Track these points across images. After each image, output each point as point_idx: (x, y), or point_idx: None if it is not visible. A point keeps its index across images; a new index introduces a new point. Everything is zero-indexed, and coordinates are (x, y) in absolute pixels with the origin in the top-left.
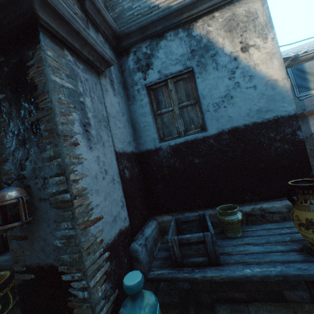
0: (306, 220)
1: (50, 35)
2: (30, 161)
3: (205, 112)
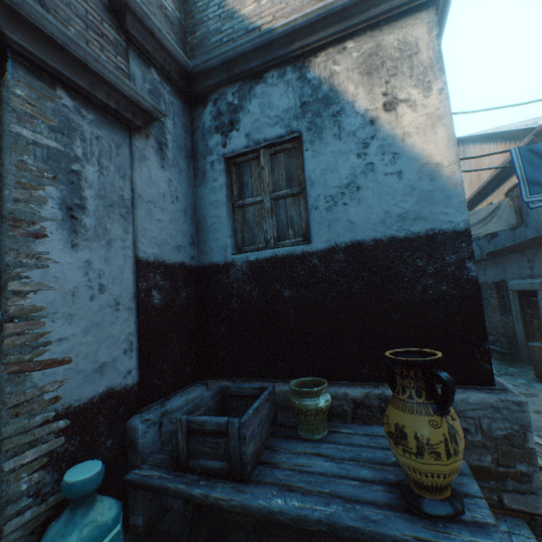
0: (396, 426)
1: (31, 65)
2: None
3: (312, 210)
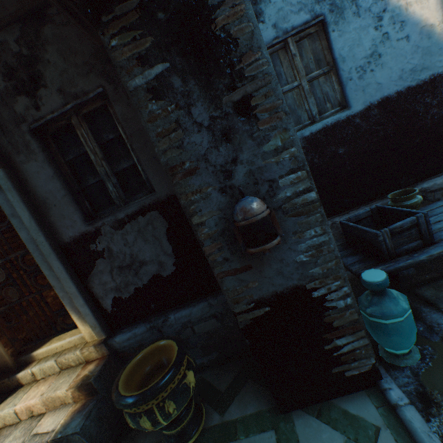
0: None
1: None
2: (239, 163)
3: (347, 82)
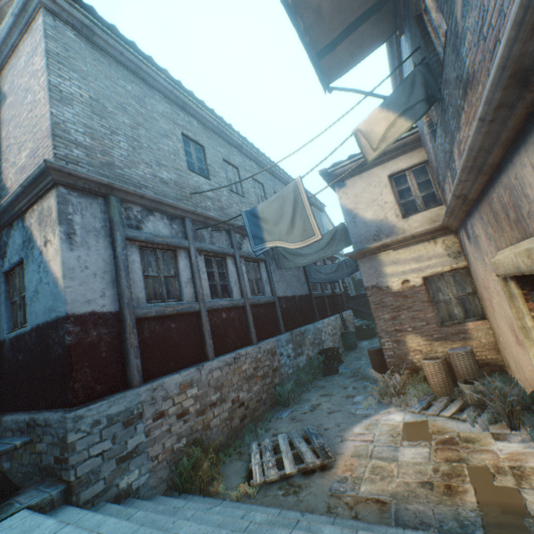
0: None
1: None
2: None
3: (27, 306)
